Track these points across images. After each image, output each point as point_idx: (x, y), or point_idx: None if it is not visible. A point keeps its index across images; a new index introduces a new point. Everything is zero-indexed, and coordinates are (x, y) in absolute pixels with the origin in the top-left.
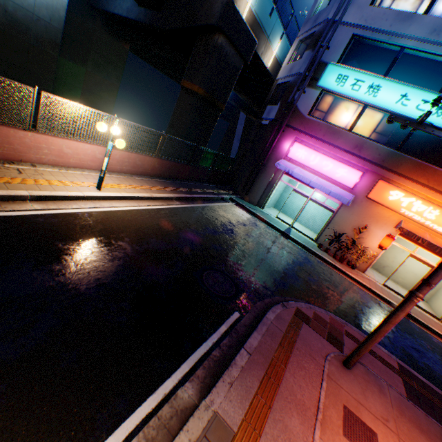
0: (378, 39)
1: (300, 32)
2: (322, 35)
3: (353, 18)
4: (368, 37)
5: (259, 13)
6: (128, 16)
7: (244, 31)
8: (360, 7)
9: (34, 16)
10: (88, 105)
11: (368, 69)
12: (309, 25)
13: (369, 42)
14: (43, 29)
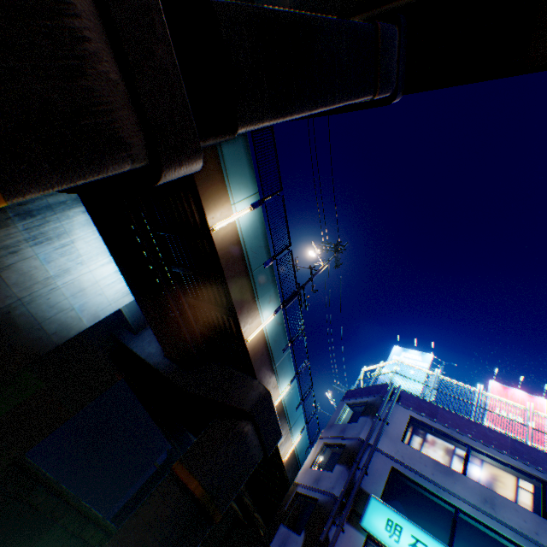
0: (423, 484)
1: (323, 432)
2: (356, 452)
3: (388, 447)
4: (411, 476)
5: (287, 404)
6: (147, 358)
7: (274, 421)
8: (393, 439)
9: (39, 324)
10: (2, 429)
11: (421, 520)
12: (336, 430)
13: (412, 481)
14: (36, 336)
